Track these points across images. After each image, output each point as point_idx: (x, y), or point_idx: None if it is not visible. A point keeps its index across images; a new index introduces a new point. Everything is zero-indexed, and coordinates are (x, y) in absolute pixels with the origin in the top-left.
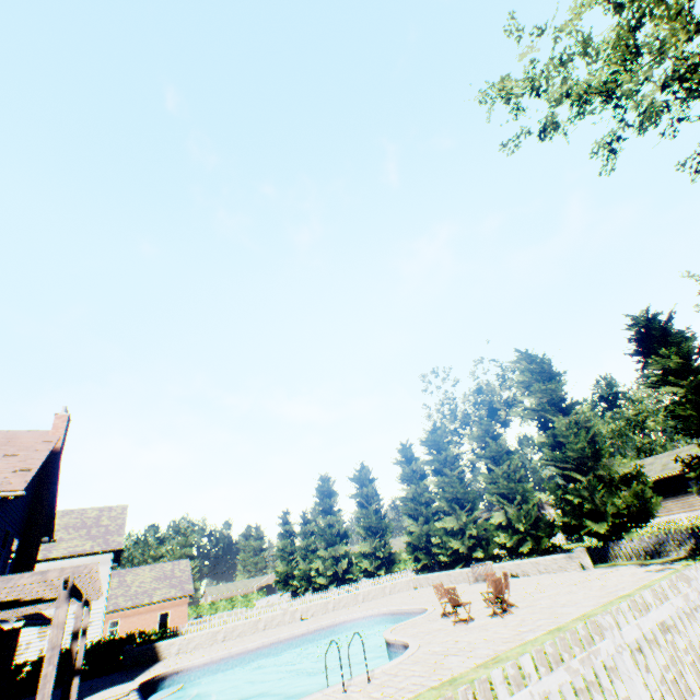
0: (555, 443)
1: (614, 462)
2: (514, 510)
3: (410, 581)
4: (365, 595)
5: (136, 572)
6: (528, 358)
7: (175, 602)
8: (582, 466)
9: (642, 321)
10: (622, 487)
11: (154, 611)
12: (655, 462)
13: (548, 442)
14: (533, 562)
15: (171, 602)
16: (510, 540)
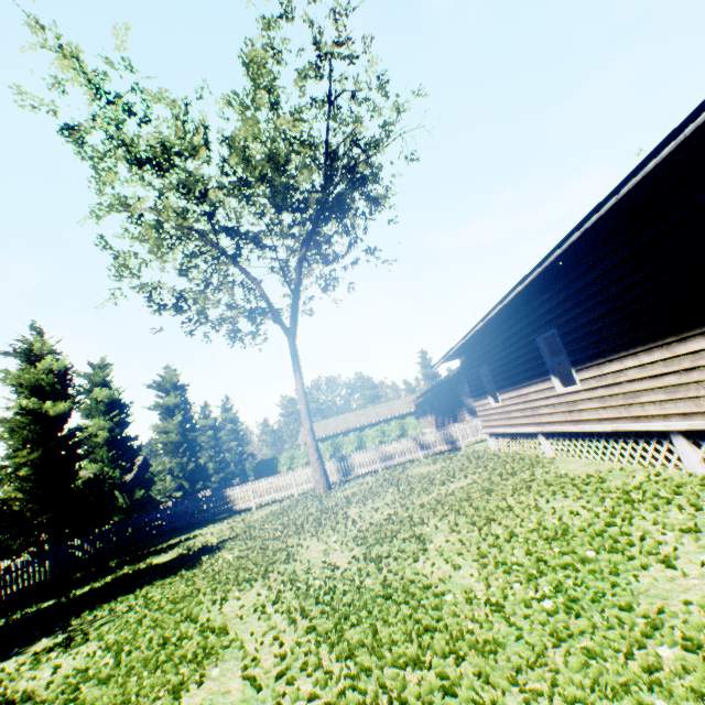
0: None
1: None
2: None
3: None
4: None
5: None
6: None
7: None
8: None
9: None
10: None
11: None
12: None
13: None
14: None
15: None
16: None
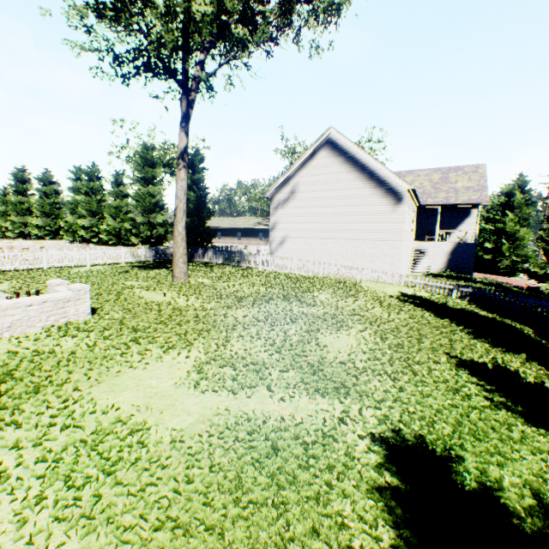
0: (138, 200)
1: (158, 216)
2: (118, 225)
3: (59, 246)
4: (19, 247)
5: None
6: (146, 147)
7: None
8: (148, 214)
9: (191, 155)
10: (158, 228)
11: None
12: (237, 220)
13: (134, 198)
14: (106, 248)
15: None
16: (108, 238)
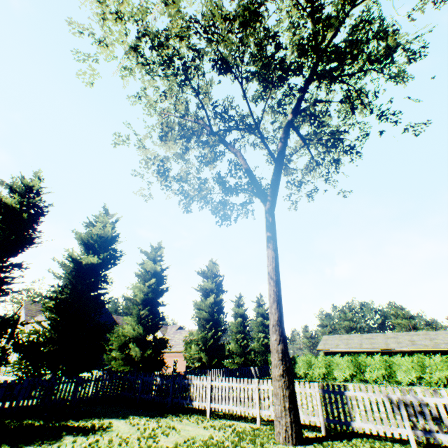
0: None
1: None
2: None
3: None
4: None
5: (181, 332)
6: None
7: (180, 354)
8: None
9: None
10: None
11: (172, 357)
12: None
13: None
14: None
15: (179, 353)
16: None
